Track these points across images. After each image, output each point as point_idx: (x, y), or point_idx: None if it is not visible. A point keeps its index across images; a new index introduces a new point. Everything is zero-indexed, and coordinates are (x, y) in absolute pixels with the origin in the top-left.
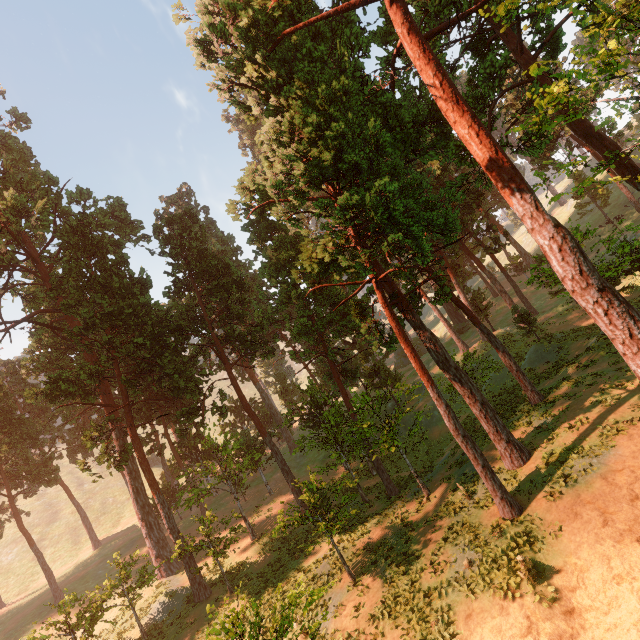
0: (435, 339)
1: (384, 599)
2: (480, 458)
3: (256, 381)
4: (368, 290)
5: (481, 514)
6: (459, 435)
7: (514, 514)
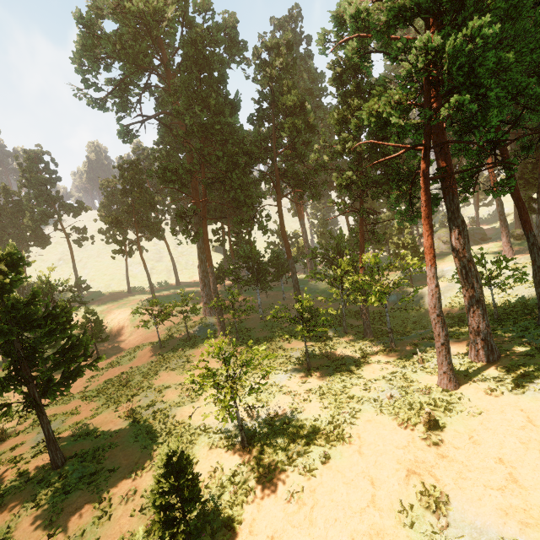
0: (463, 228)
1: (322, 386)
2: (443, 338)
3: (301, 218)
4: (418, 159)
5: (422, 376)
6: (434, 314)
7: (448, 387)
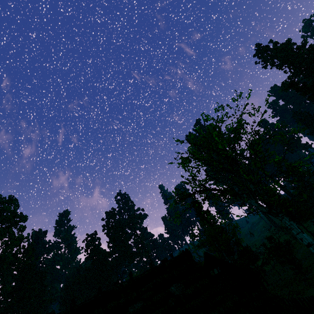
0: None
1: None
2: None
3: None
4: None
5: None
6: None
7: None
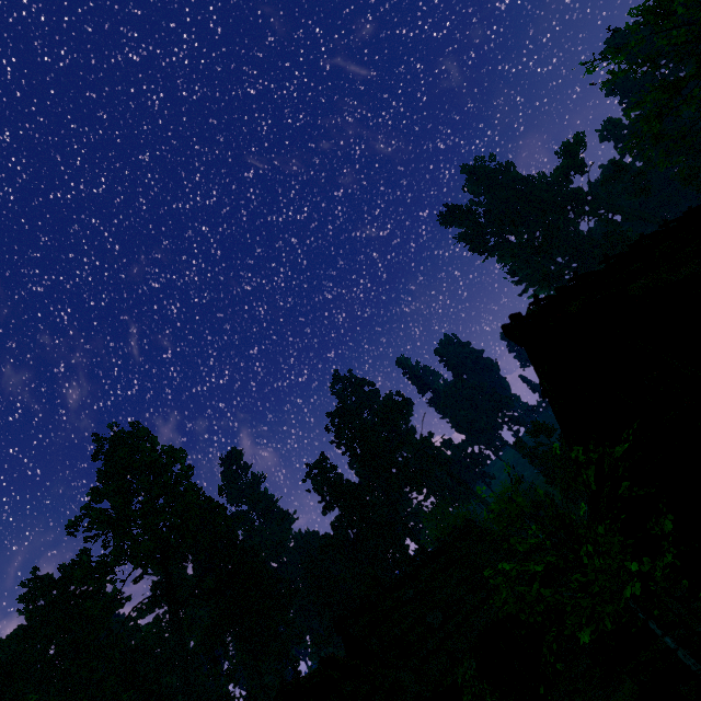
0: None
1: None
2: None
3: None
4: None
5: None
6: None
7: None
